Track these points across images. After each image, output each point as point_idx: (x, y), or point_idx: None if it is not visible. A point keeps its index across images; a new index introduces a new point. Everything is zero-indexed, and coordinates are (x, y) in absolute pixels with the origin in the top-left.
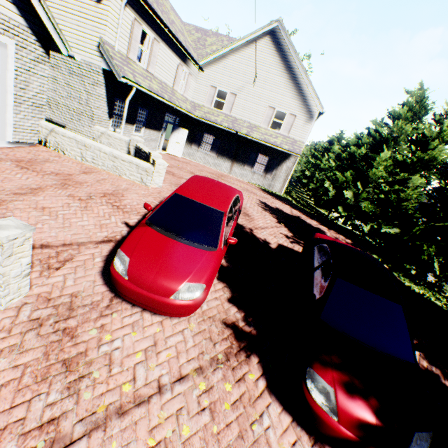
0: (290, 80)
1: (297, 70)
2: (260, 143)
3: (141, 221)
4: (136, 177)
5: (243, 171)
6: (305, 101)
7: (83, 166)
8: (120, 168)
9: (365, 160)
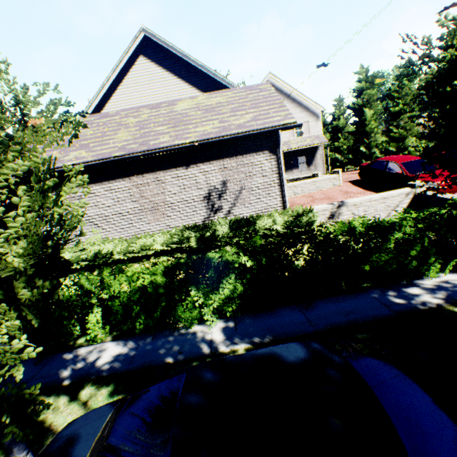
0: (293, 103)
1: (294, 95)
2: (295, 150)
3: (407, 176)
4: (330, 185)
5: (293, 174)
6: (308, 110)
7: (299, 197)
8: (319, 186)
9: (357, 124)
